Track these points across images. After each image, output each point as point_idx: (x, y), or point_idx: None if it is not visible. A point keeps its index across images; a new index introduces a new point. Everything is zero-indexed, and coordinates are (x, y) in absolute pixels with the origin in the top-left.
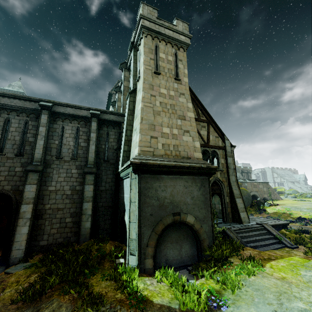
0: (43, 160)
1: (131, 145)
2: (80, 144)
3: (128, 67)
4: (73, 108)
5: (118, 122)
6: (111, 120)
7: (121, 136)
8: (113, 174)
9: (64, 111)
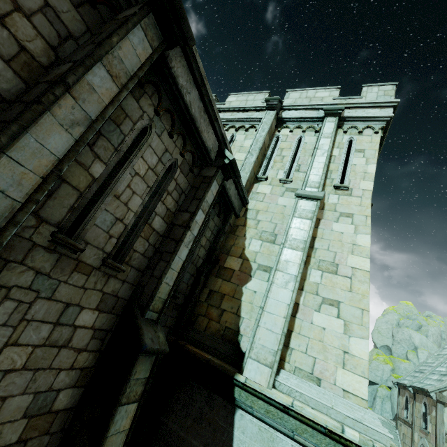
0: (0, 244)
1: (292, 321)
2: (153, 218)
3: (284, 118)
4: (201, 103)
5: (232, 207)
6: (230, 196)
7: (220, 243)
8: (167, 338)
9: (184, 88)
